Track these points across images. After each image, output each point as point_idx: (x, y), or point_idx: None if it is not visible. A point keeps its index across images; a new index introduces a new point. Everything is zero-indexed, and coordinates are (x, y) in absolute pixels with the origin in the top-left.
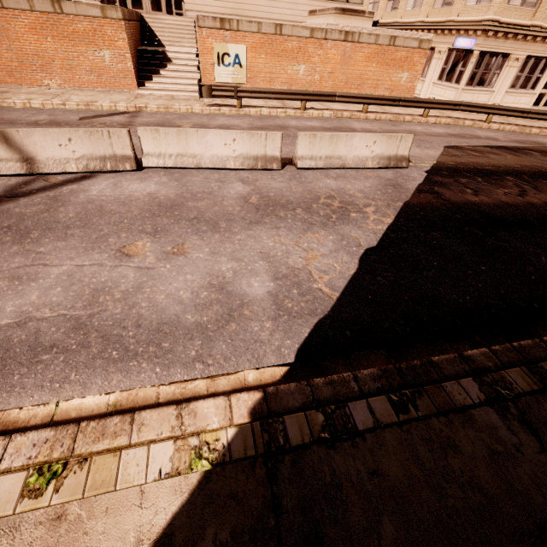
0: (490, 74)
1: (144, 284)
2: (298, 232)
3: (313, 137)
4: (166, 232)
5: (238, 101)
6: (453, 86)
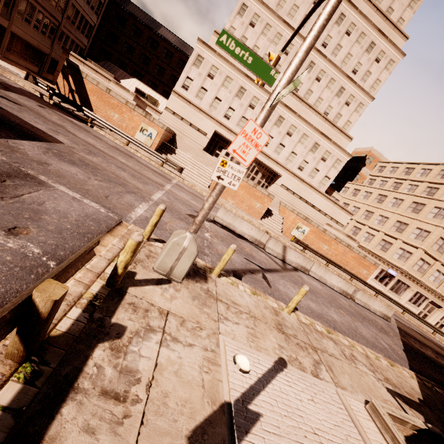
0: (400, 290)
1: (356, 326)
2: (378, 331)
3: (363, 293)
4: (343, 310)
5: (304, 249)
6: (382, 286)
